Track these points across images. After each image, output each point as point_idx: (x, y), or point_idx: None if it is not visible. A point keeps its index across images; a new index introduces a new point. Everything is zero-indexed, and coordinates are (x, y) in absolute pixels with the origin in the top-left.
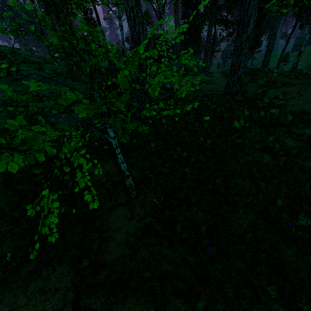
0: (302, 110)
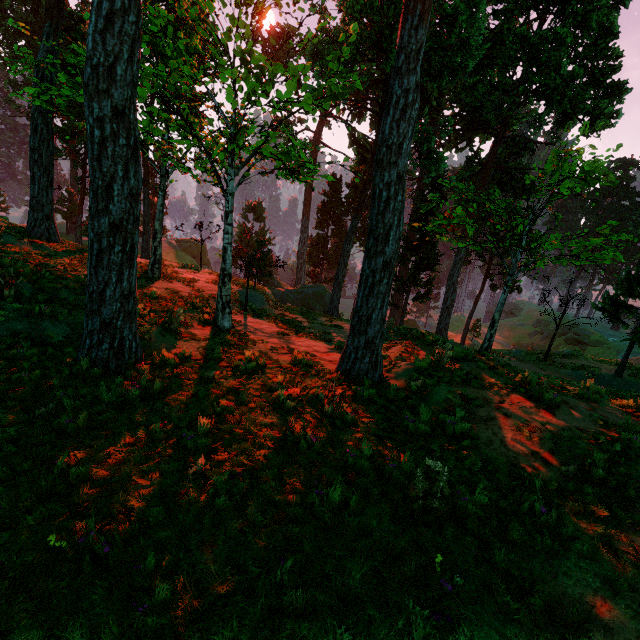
0: (515, 466)
